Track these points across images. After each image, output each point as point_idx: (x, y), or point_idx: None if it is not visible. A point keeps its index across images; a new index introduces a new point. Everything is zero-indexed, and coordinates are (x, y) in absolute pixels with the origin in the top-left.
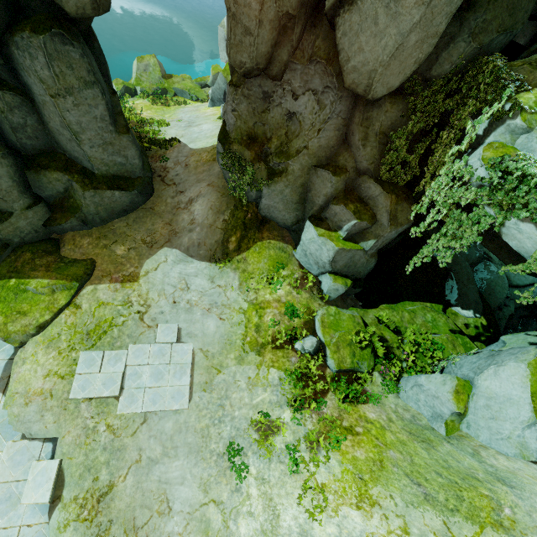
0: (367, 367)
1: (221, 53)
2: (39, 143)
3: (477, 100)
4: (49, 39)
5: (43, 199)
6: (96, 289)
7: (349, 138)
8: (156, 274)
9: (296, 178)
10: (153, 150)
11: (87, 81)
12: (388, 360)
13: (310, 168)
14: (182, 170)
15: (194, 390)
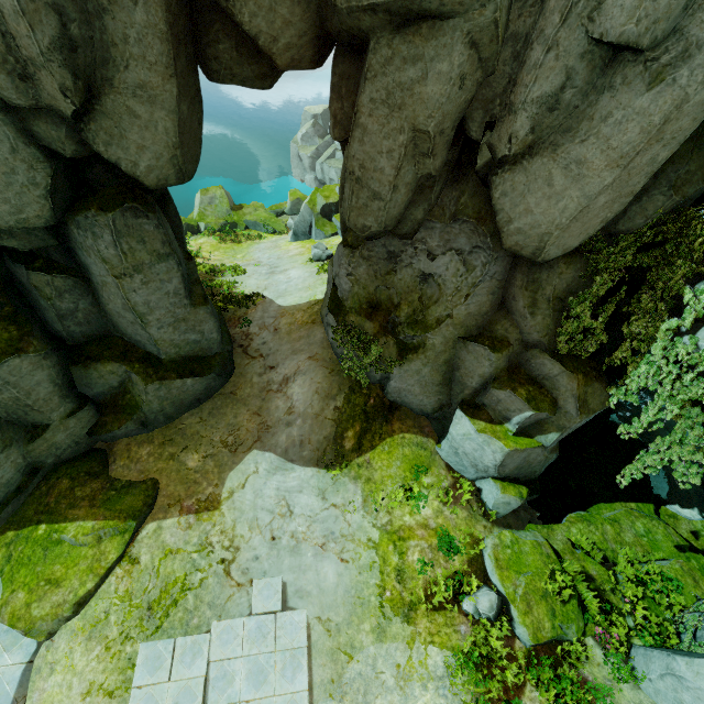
0: (575, 632)
1: (295, 170)
2: (91, 328)
3: (688, 260)
4: (120, 214)
5: (90, 399)
6: (161, 528)
7: (508, 303)
8: (244, 494)
9: (438, 354)
10: (229, 310)
11: (161, 254)
12: (603, 614)
13: (456, 340)
14: (270, 337)
15: (315, 698)
